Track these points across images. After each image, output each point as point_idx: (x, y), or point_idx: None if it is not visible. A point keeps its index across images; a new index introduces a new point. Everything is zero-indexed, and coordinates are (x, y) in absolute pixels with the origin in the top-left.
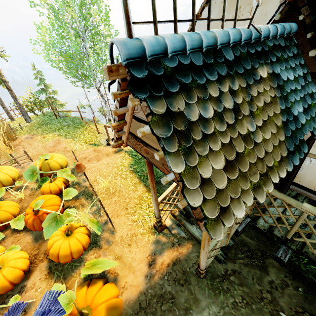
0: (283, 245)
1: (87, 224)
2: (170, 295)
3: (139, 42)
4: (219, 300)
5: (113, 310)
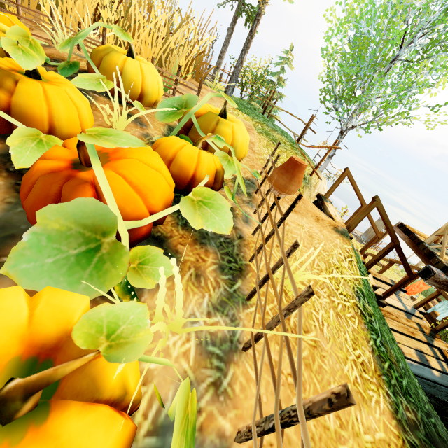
0: None
1: (152, 378)
2: None
3: None
4: None
5: None
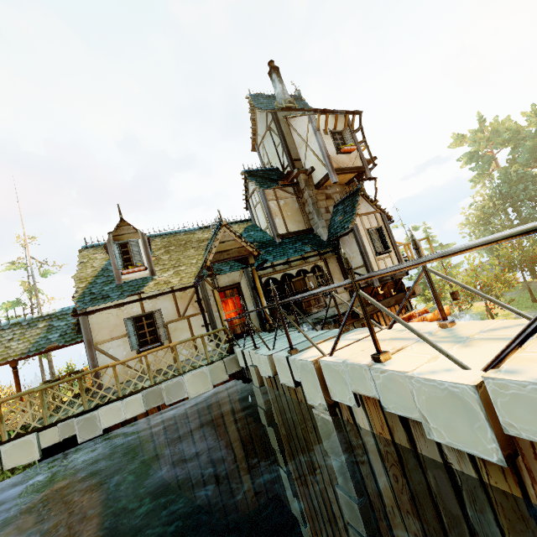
0: None
1: None
2: None
3: None
4: None
5: None
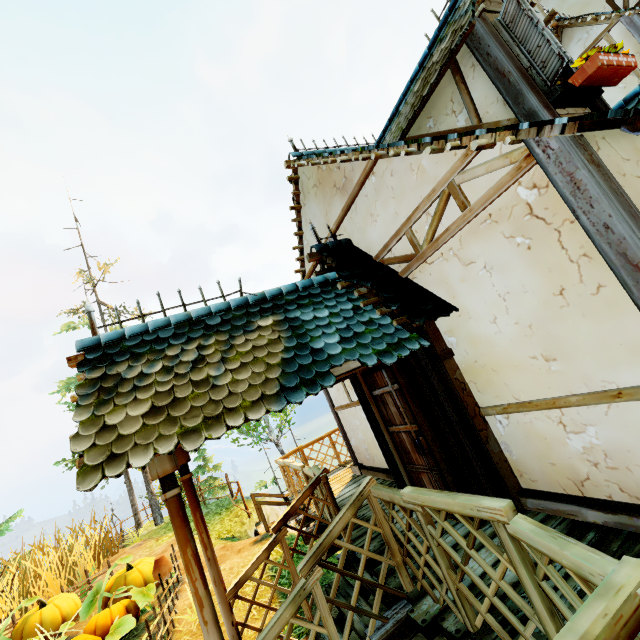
0: None
1: None
2: None
3: (97, 336)
4: None
5: None
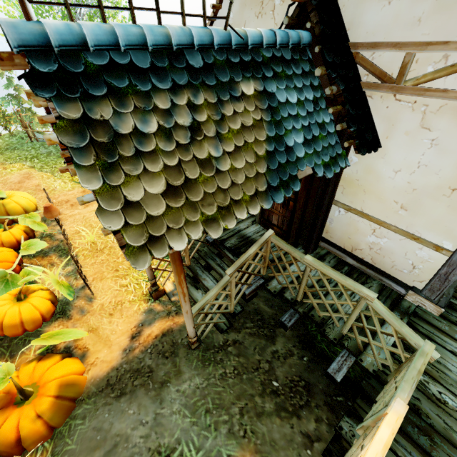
0: (291, 309)
1: (55, 289)
2: (148, 368)
3: (39, 27)
4: (206, 372)
5: (69, 388)
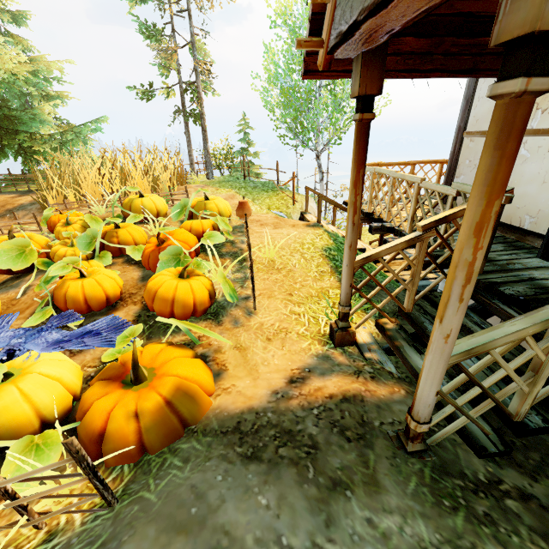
0: None
1: (217, 289)
2: (309, 439)
3: None
4: (446, 523)
5: (187, 399)
